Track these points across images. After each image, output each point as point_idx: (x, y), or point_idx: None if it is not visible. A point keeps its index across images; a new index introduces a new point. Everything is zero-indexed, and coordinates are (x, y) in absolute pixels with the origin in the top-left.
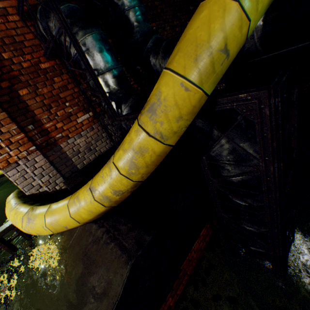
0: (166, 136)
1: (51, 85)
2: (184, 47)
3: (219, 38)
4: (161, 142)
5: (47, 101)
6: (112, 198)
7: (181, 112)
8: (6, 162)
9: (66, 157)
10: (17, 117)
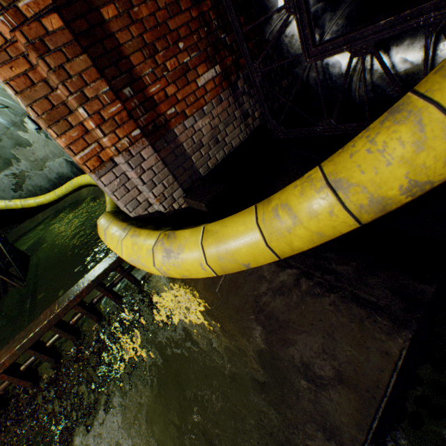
0: None
1: None
2: None
3: None
4: None
5: (148, 38)
6: (391, 203)
7: None
8: (96, 160)
9: (183, 154)
10: (104, 69)
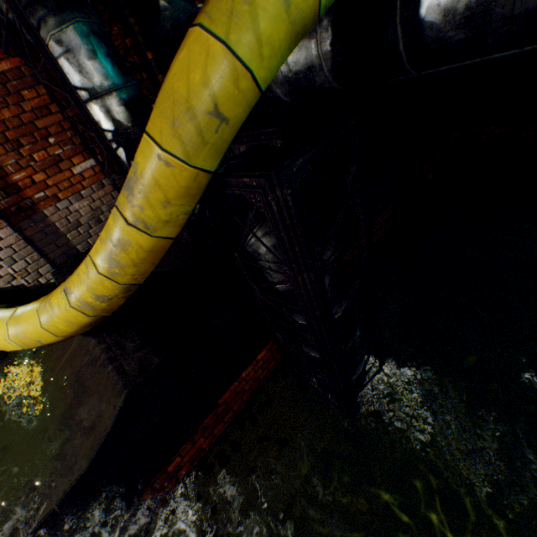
0: (154, 227)
1: (17, 103)
2: (160, 101)
3: (203, 95)
4: (148, 234)
5: (12, 135)
6: (96, 305)
7: (167, 195)
8: None
9: (56, 232)
10: None
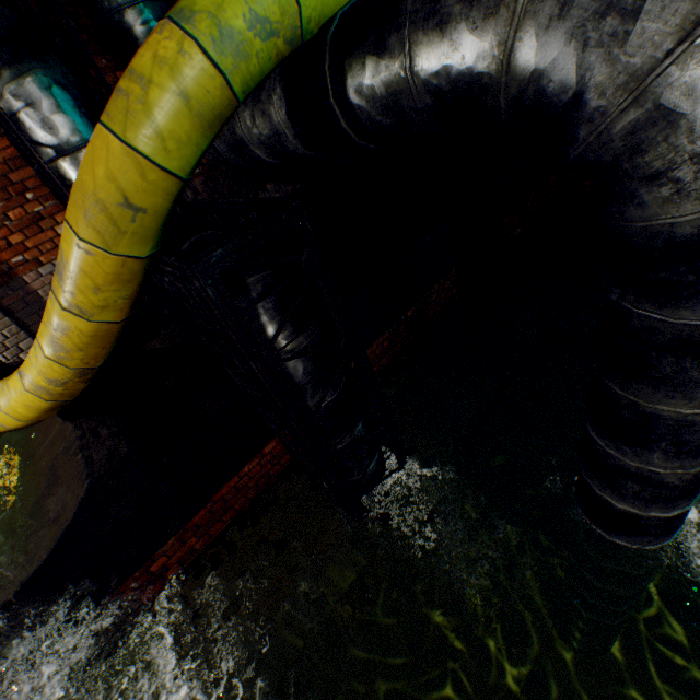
0: (90, 312)
1: None
2: (73, 192)
3: (110, 189)
4: (86, 319)
5: None
6: (51, 389)
7: (96, 282)
8: None
9: (39, 301)
10: None
